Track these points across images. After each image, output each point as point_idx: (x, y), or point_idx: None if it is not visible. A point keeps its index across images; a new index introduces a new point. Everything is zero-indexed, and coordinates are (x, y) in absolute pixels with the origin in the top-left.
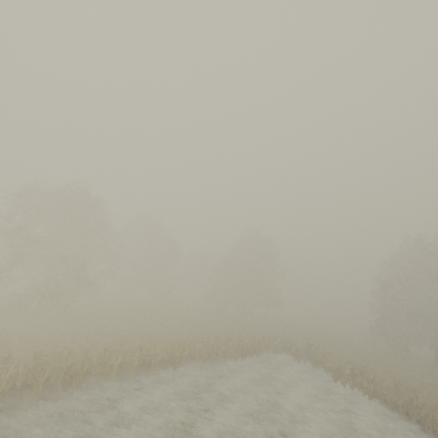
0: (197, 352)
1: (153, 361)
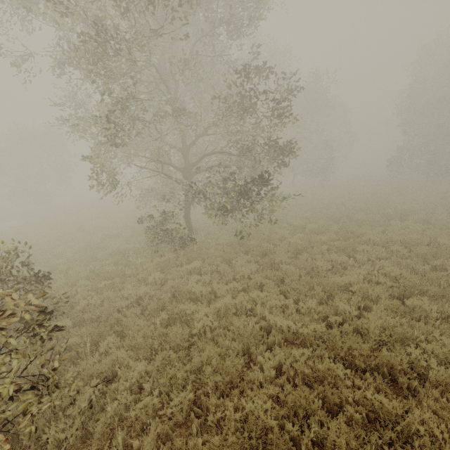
0: None
1: None
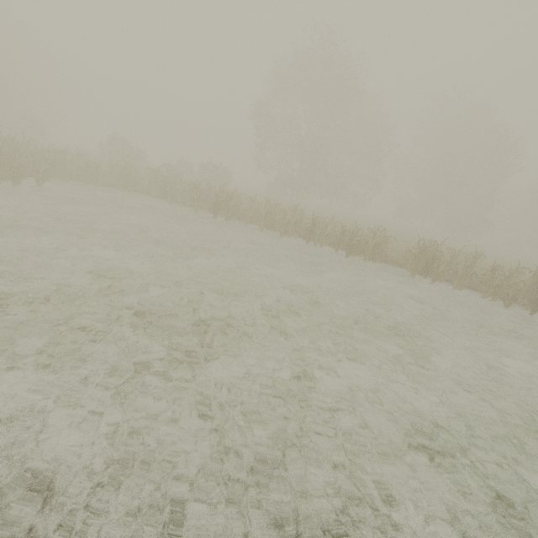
0: (410, 257)
1: (318, 233)
